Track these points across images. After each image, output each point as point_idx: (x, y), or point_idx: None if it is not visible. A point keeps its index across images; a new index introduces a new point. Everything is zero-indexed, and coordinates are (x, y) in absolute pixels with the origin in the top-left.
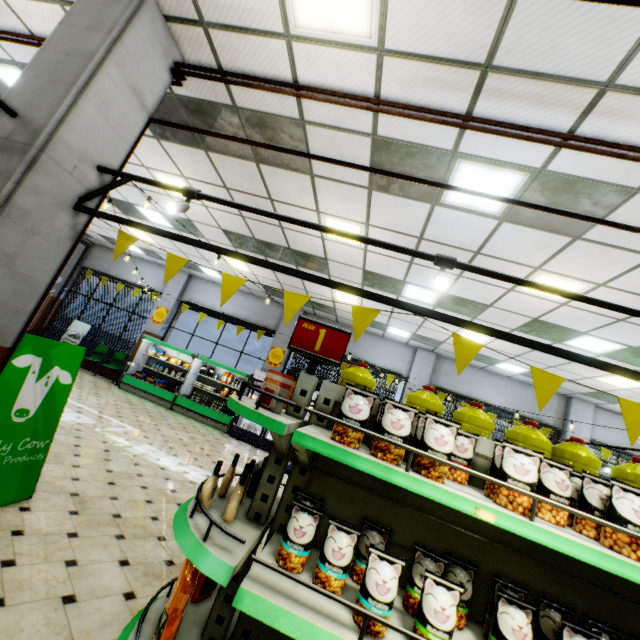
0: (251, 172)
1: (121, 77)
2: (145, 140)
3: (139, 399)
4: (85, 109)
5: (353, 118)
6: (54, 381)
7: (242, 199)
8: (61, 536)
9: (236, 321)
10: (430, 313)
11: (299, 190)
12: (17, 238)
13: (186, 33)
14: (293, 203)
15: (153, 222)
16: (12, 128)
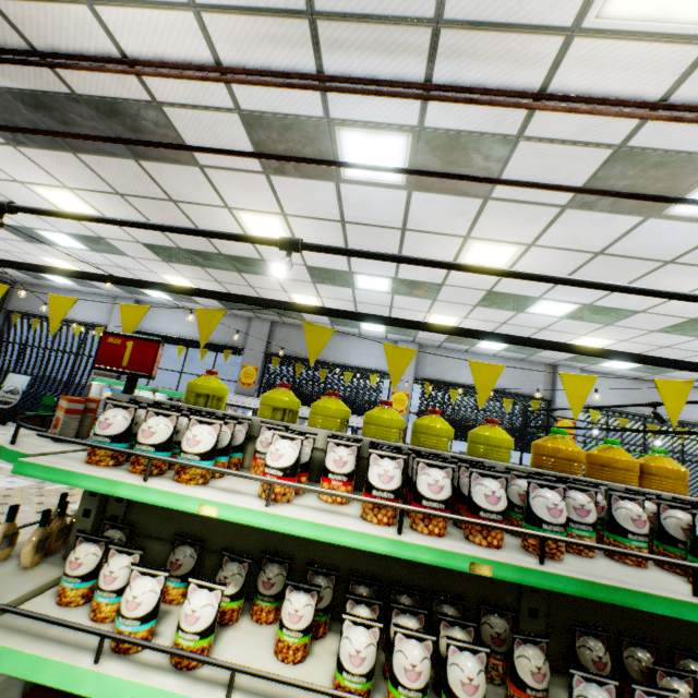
0: (135, 172)
1: None
2: (0, 149)
3: None
4: None
5: (207, 92)
6: None
7: (143, 205)
8: None
9: (198, 344)
10: (277, 304)
11: (196, 186)
12: None
13: None
14: (198, 202)
15: (65, 246)
16: None
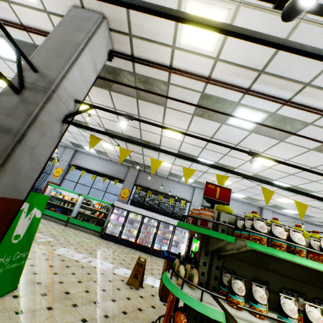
0: (132, 103)
1: (90, 56)
2: None
3: (46, 220)
4: (74, 71)
5: (195, 84)
6: (33, 216)
7: None
8: (43, 310)
9: (102, 175)
10: (251, 177)
11: (156, 113)
12: (37, 138)
13: (119, 37)
14: (150, 118)
15: None
16: (35, 78)
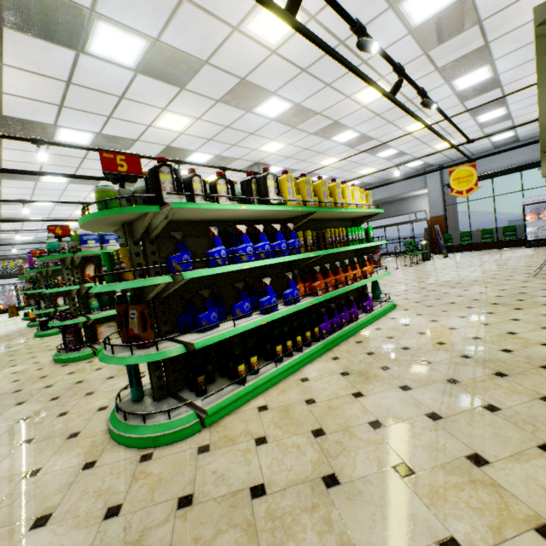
0: None
1: None
2: None
3: None
4: None
5: None
6: None
7: None
8: None
9: None
10: None
11: None
12: None
13: None
14: None
15: None
16: None
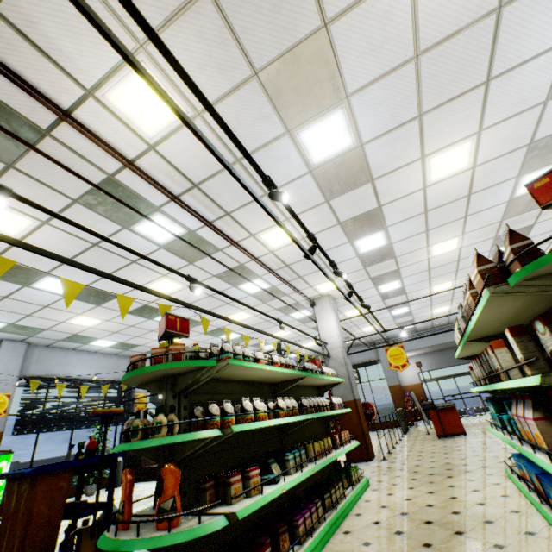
0: None
1: None
2: None
3: None
4: None
5: (103, 159)
6: None
7: None
8: None
9: None
10: (192, 306)
11: None
12: None
13: None
14: None
15: None
16: None
